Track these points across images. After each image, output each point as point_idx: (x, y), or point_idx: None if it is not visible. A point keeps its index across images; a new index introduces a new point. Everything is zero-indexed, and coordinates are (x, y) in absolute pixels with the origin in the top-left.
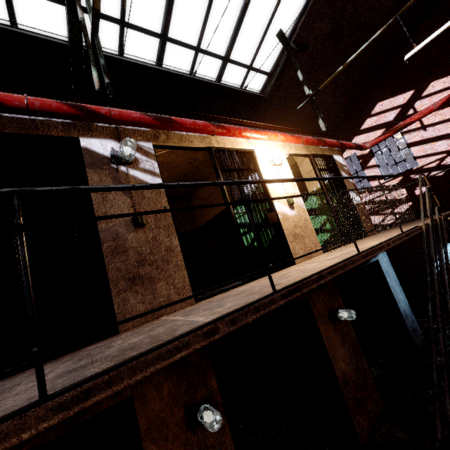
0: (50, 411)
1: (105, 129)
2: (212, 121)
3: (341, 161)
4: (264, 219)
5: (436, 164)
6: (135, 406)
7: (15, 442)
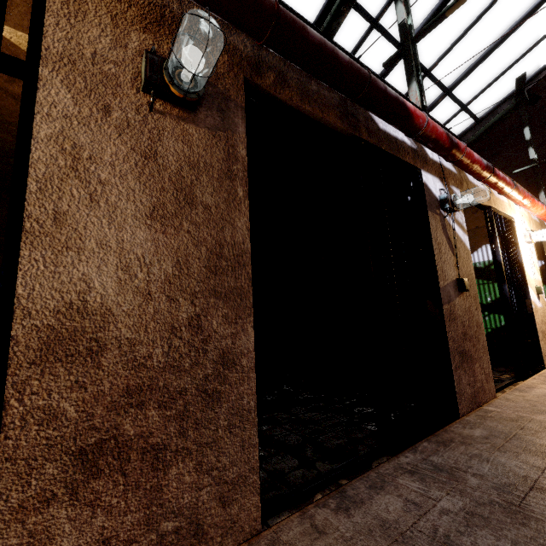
0: None
1: (434, 164)
2: None
3: None
4: (492, 301)
5: None
6: None
7: None
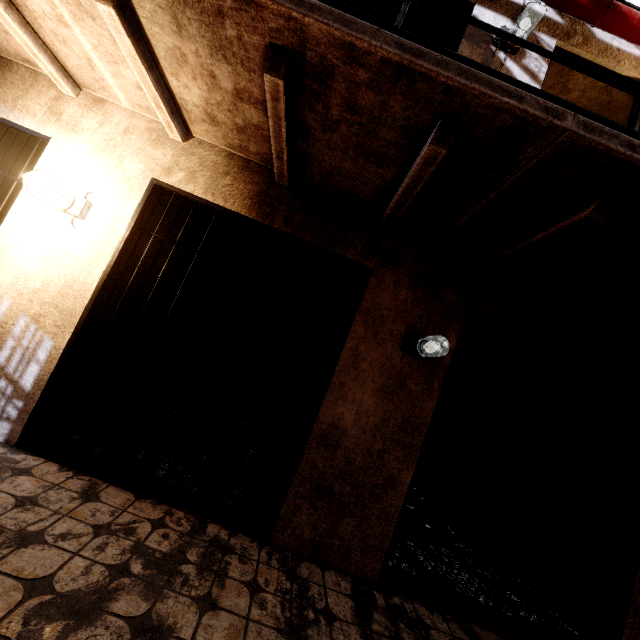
0: (394, 43)
1: (509, 5)
2: None
3: None
4: None
5: None
6: (369, 280)
7: (367, 41)
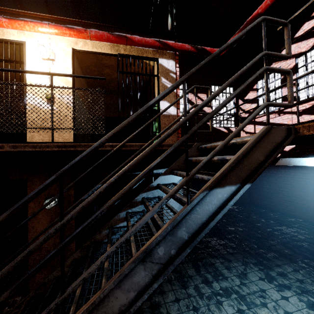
0: None
1: None
2: None
3: (170, 66)
4: None
5: None
6: None
7: None
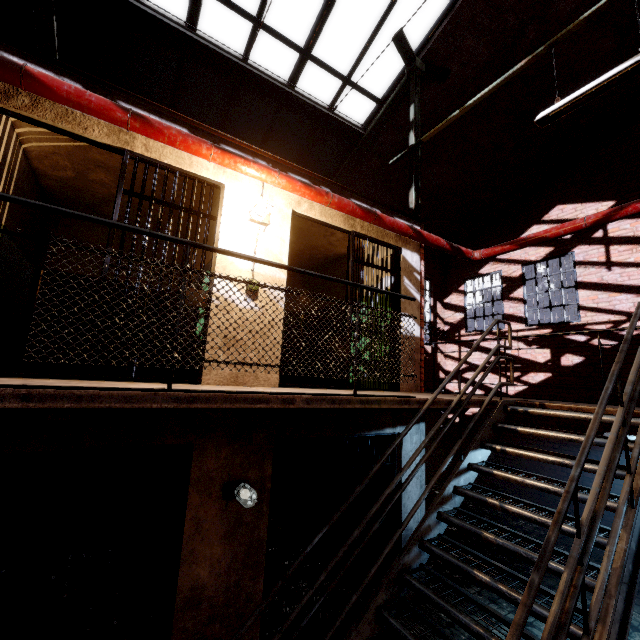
0: None
1: None
2: (158, 113)
3: (414, 262)
4: None
5: (606, 327)
6: None
7: None
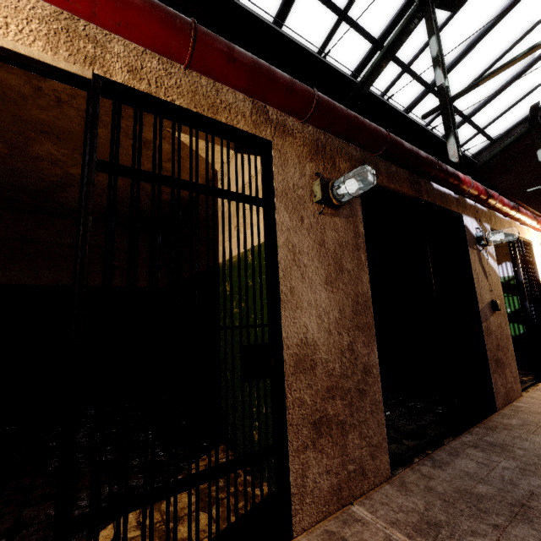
0: None
1: (471, 208)
2: None
3: None
4: (512, 312)
5: None
6: None
7: None
